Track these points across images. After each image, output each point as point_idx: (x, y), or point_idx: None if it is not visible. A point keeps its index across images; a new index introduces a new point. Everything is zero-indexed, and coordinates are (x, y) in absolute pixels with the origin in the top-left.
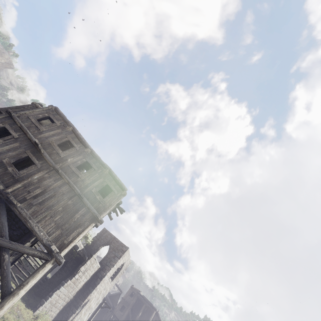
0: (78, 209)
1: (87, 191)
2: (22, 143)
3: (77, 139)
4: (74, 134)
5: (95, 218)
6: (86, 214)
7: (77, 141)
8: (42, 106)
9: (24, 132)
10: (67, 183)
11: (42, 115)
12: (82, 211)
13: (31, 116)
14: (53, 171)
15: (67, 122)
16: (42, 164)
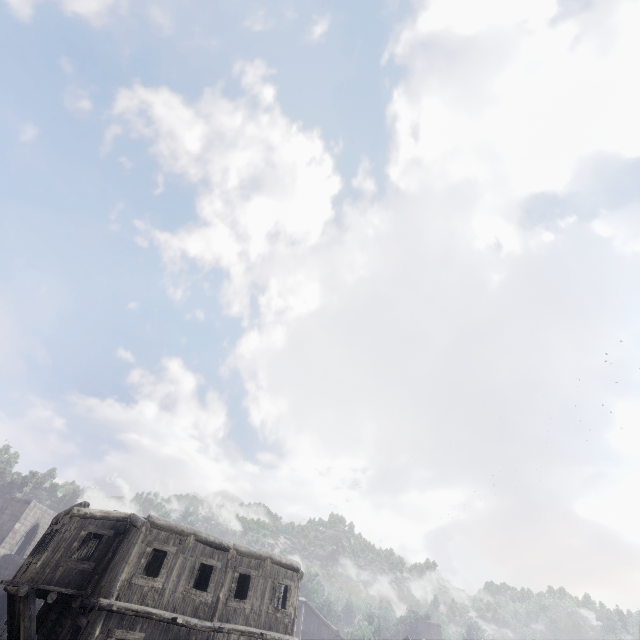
0: None
1: (264, 619)
2: (155, 637)
3: (208, 548)
4: (201, 542)
5: None
6: None
7: (210, 551)
8: (87, 504)
9: (146, 617)
10: (240, 635)
11: (144, 558)
12: None
13: (134, 578)
14: (216, 635)
15: (182, 532)
16: (197, 639)
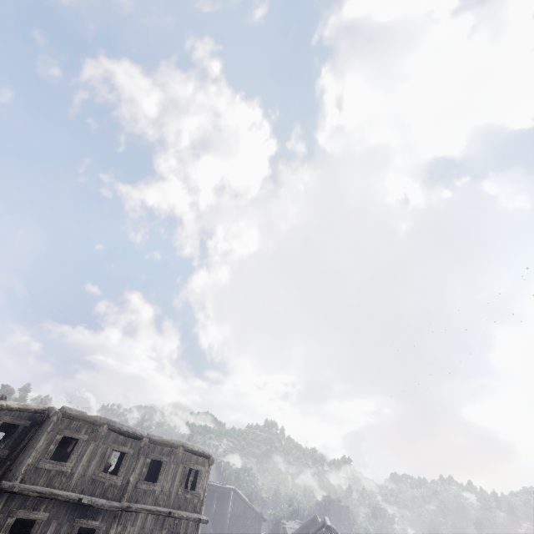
0: (177, 531)
1: (174, 500)
2: (60, 516)
3: (122, 436)
4: (114, 431)
5: (198, 523)
6: (187, 528)
7: (123, 440)
8: (5, 397)
9: (51, 498)
10: (148, 514)
11: (53, 444)
12: (182, 530)
13: (41, 462)
14: (124, 514)
15: (94, 422)
16: (104, 519)
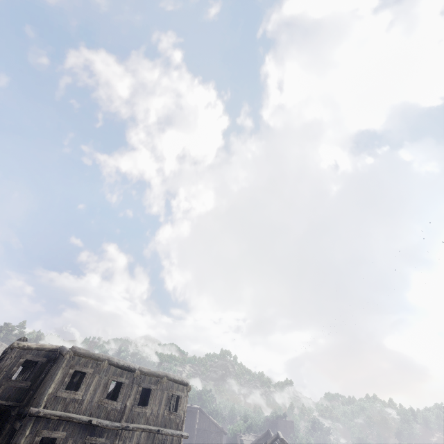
0: None
1: (161, 420)
2: (74, 435)
3: (119, 369)
4: (113, 365)
5: (181, 438)
6: (172, 442)
7: (120, 372)
8: (26, 339)
9: (68, 420)
10: (142, 431)
11: (67, 377)
12: None
13: (58, 392)
14: (123, 432)
15: (98, 358)
16: (108, 436)
